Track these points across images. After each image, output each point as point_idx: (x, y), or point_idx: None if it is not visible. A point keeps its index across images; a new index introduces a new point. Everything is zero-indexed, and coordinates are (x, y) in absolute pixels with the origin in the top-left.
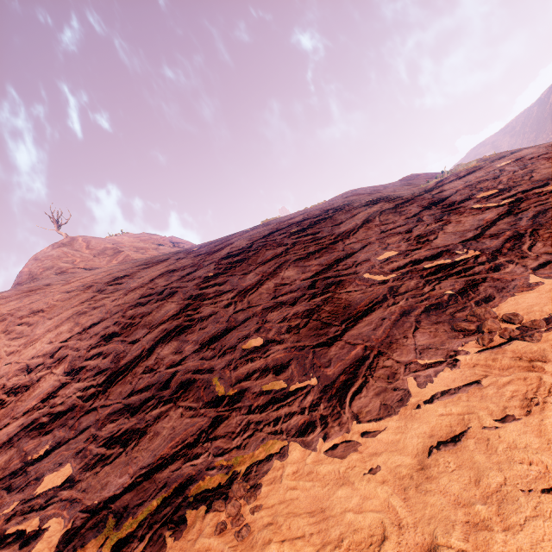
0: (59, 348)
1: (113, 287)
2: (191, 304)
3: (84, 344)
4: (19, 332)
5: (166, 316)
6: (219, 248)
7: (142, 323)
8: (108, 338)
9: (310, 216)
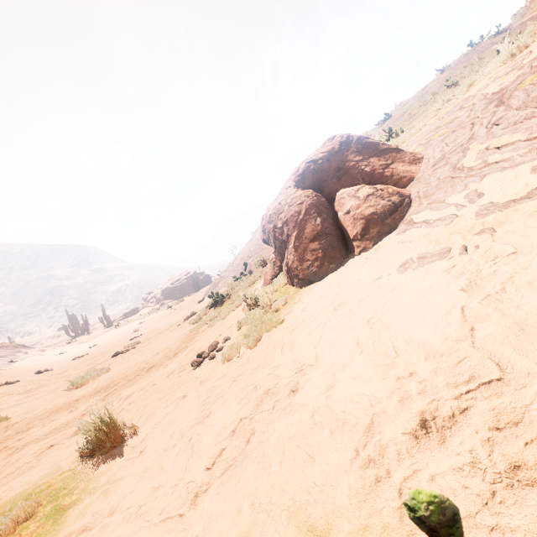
0: None
1: None
2: None
3: None
4: None
5: None
6: None
7: None
8: None
9: None
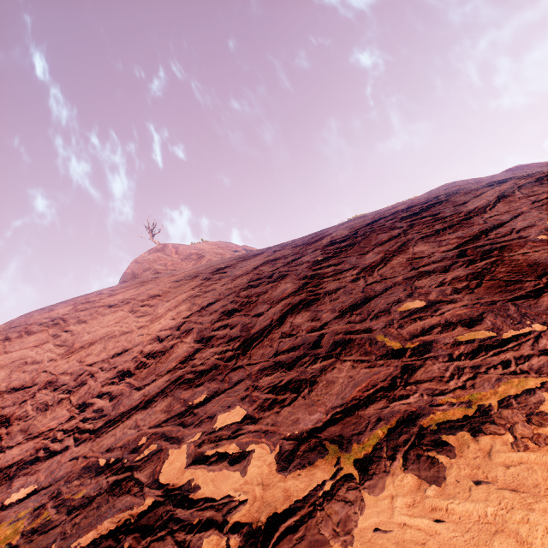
0: (182, 322)
1: (218, 275)
2: (309, 282)
3: (207, 319)
4: (143, 311)
5: (285, 293)
6: (317, 239)
7: (261, 301)
8: (229, 313)
9: (416, 204)
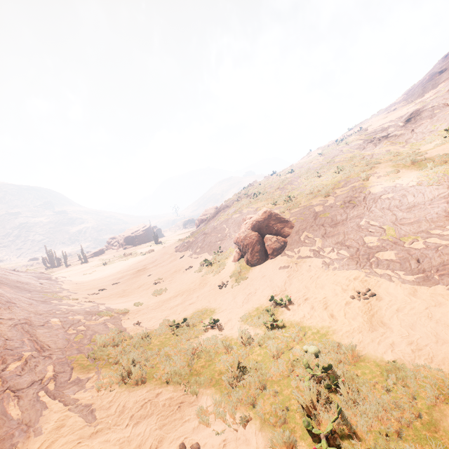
0: None
1: None
2: None
3: None
4: None
5: None
6: None
7: None
8: None
9: None
